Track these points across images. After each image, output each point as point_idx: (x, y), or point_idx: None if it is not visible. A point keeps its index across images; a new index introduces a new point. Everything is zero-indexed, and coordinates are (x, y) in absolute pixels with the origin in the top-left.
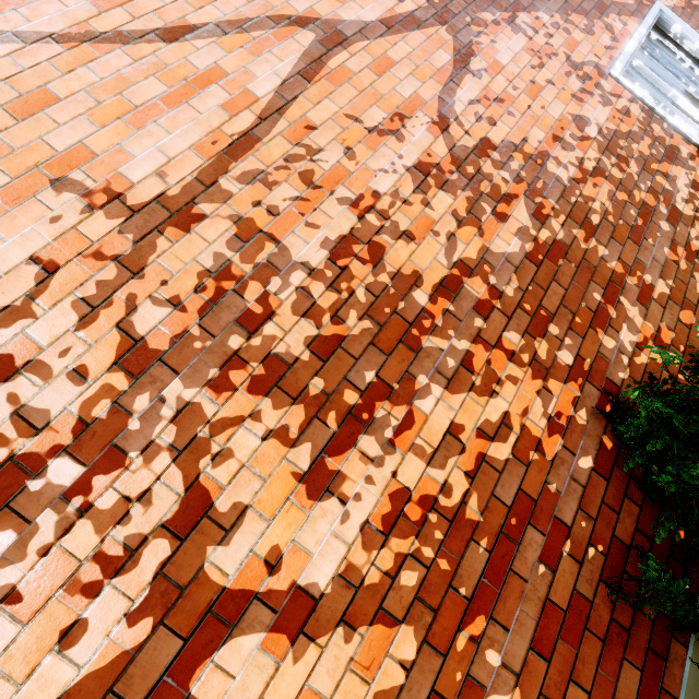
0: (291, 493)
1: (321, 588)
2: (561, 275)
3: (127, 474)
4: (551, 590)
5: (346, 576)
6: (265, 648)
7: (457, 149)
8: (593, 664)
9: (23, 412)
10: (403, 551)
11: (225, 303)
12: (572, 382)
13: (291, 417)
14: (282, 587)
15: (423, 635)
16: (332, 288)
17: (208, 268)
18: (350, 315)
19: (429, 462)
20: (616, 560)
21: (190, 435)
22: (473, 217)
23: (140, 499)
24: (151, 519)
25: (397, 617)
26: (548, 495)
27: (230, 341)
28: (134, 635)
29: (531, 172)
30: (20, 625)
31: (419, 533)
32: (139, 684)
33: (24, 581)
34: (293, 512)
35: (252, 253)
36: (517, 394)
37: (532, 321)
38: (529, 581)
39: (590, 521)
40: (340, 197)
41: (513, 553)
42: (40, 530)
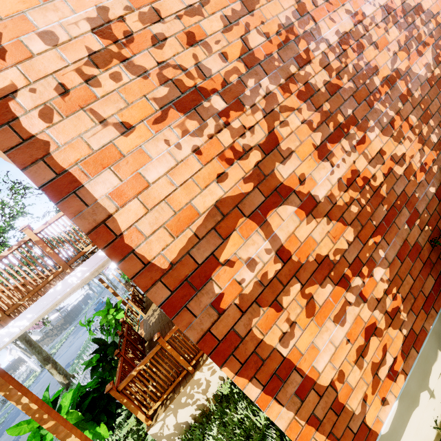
0: (311, 153)
1: (319, 199)
2: (440, 96)
3: (244, 115)
4: (408, 236)
5: (330, 198)
6: (296, 214)
7: (405, 4)
8: (418, 271)
9: (200, 66)
10: (353, 197)
11: (289, 46)
12: (434, 151)
13: (314, 117)
14: (304, 192)
15: (356, 233)
16: (338, 59)
17: (282, 23)
18: (344, 77)
19: (369, 163)
20: (435, 235)
21: (271, 108)
22: (406, 48)
23: (249, 129)
24: (253, 140)
25: (347, 223)
26: (414, 197)
27: (291, 68)
28: (246, 188)
29: (438, 33)
30: (201, 165)
31: (361, 192)
32: (247, 208)
33: (202, 147)
34: (311, 162)
35: (303, 24)
36: (410, 147)
37: (423, 114)
38: (400, 229)
39: (428, 215)
40: (346, 9)
41: (396, 216)
42: (208, 126)
